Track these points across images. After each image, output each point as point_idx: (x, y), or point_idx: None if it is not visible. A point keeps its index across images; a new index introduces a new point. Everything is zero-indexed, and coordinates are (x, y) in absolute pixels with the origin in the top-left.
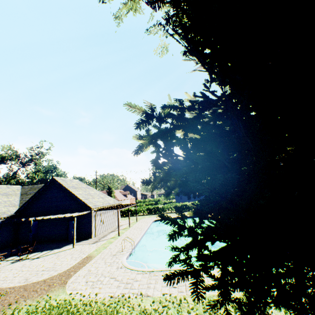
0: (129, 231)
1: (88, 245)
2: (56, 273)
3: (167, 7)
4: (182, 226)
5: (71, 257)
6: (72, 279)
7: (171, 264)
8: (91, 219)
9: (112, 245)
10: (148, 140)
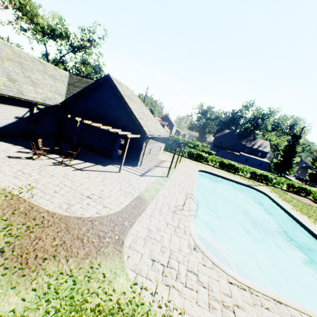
0: (177, 175)
1: (135, 176)
2: (106, 212)
3: None
4: None
5: (119, 189)
6: (129, 240)
7: None
8: (142, 146)
9: (165, 191)
10: None
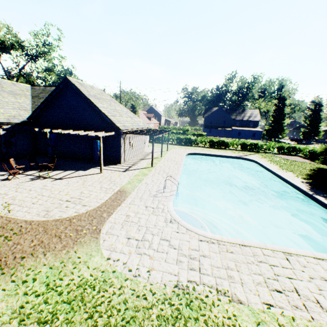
0: (163, 163)
1: (118, 173)
2: (84, 210)
3: None
4: None
5: (100, 187)
6: (107, 228)
7: None
8: (120, 142)
9: (148, 180)
10: None
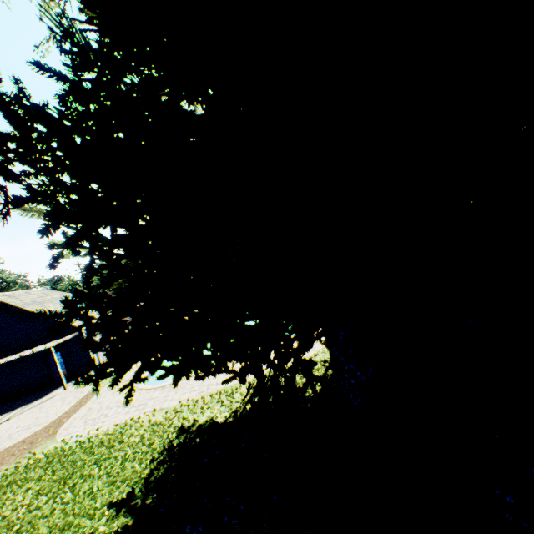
0: None
1: None
2: (41, 427)
3: (58, 4)
4: None
5: (63, 403)
6: (65, 426)
7: None
8: None
9: None
10: (63, 248)
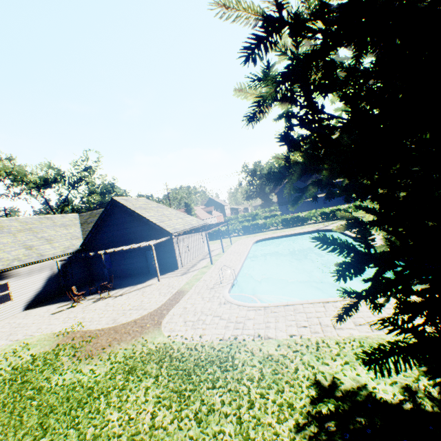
0: (224, 258)
1: (176, 278)
2: (146, 312)
3: None
4: (363, 254)
5: (159, 293)
6: (167, 319)
7: (341, 319)
8: (173, 246)
9: (206, 277)
10: (274, 86)
